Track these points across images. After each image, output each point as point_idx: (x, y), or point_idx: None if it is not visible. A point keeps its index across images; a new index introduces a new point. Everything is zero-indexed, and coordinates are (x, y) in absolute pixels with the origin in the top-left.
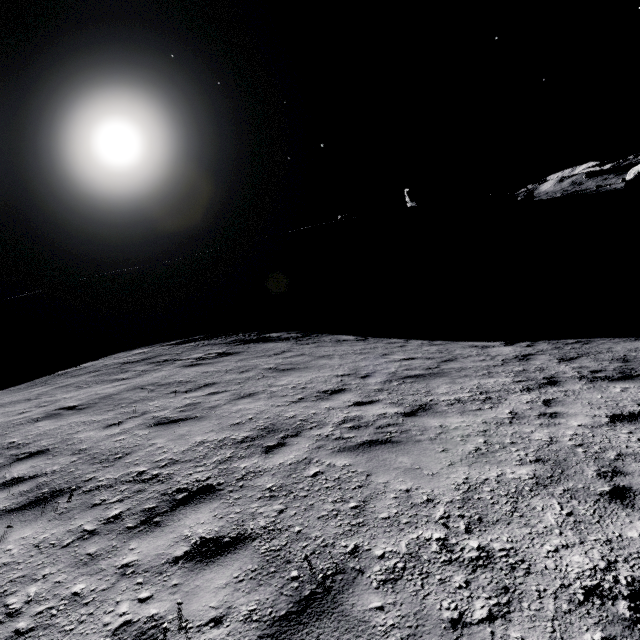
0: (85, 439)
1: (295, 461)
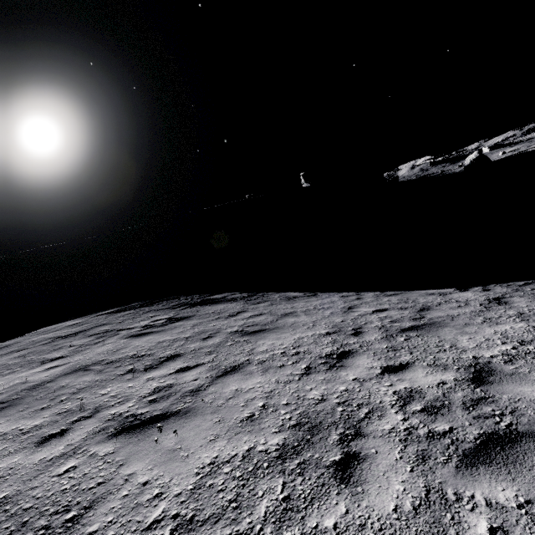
0: (5, 474)
1: (417, 500)
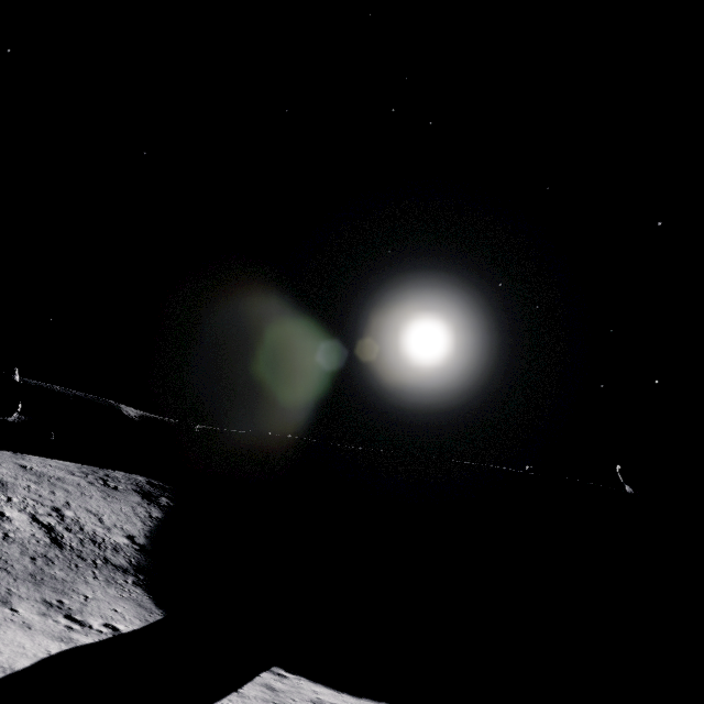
0: None
1: None
